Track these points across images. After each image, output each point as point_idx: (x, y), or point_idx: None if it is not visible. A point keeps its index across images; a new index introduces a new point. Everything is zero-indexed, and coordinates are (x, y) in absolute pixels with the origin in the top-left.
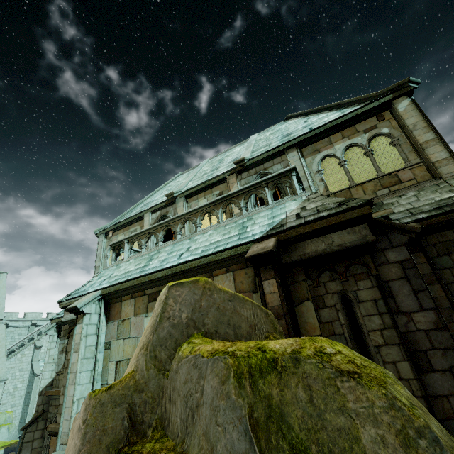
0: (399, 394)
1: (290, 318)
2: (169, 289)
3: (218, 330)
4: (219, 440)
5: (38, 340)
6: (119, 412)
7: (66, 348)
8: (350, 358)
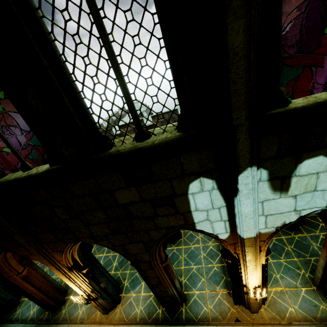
0: None
1: None
2: None
3: None
4: None
5: None
6: None
7: None
8: None
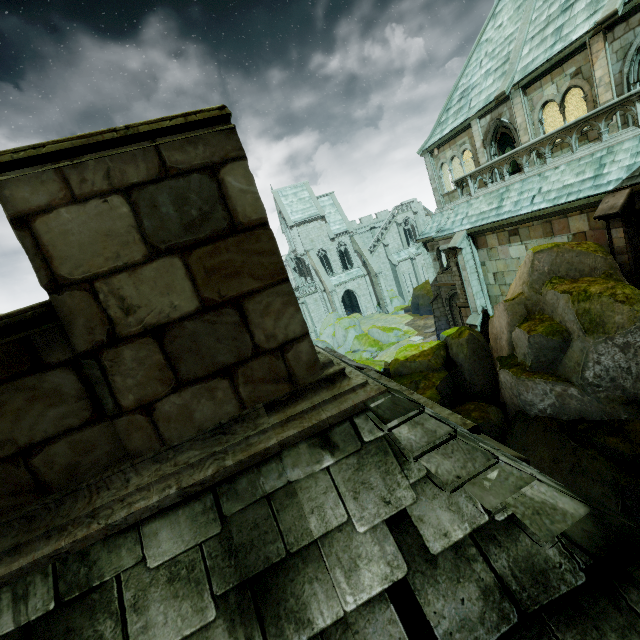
0: (638, 307)
1: (632, 254)
2: (534, 255)
3: (568, 274)
4: (565, 317)
5: (383, 240)
6: (521, 307)
7: (437, 258)
8: (627, 295)
